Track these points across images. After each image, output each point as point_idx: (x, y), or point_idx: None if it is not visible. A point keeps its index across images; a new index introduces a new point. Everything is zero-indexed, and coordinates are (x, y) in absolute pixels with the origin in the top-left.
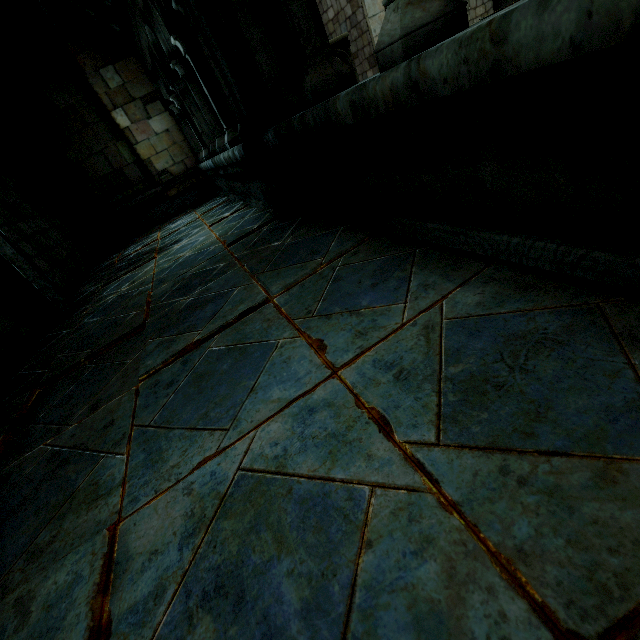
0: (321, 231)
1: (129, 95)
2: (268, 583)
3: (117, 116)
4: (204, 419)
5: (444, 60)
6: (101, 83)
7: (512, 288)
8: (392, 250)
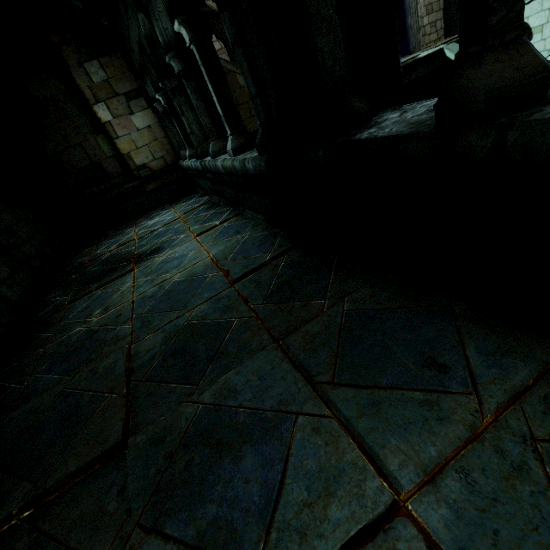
0: (408, 303)
1: (112, 90)
2: None
3: (99, 110)
4: None
5: None
6: (84, 77)
7: None
8: None
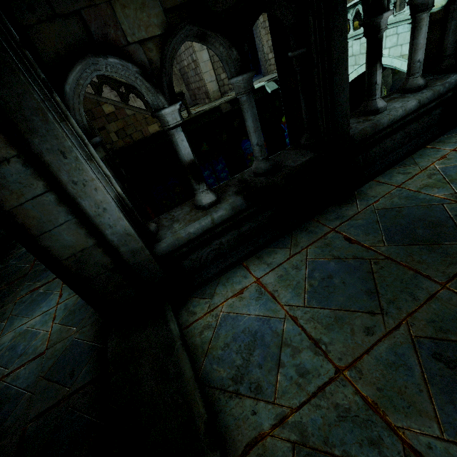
0: None
1: None
2: (19, 346)
3: None
4: (27, 314)
5: None
6: None
7: None
8: None
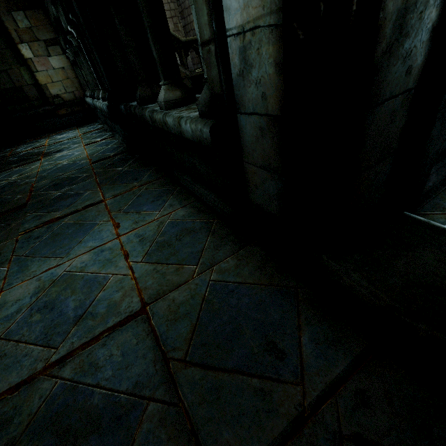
0: (144, 167)
1: (35, 36)
2: (65, 303)
3: (22, 48)
4: (53, 253)
5: (170, 121)
6: (12, 21)
7: (197, 211)
8: (169, 185)
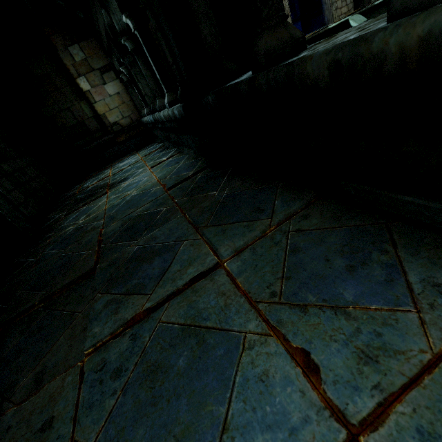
0: (258, 185)
1: (90, 66)
2: None
3: (81, 82)
4: None
5: None
6: (69, 57)
7: None
8: (353, 219)
